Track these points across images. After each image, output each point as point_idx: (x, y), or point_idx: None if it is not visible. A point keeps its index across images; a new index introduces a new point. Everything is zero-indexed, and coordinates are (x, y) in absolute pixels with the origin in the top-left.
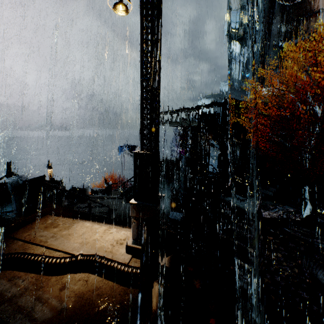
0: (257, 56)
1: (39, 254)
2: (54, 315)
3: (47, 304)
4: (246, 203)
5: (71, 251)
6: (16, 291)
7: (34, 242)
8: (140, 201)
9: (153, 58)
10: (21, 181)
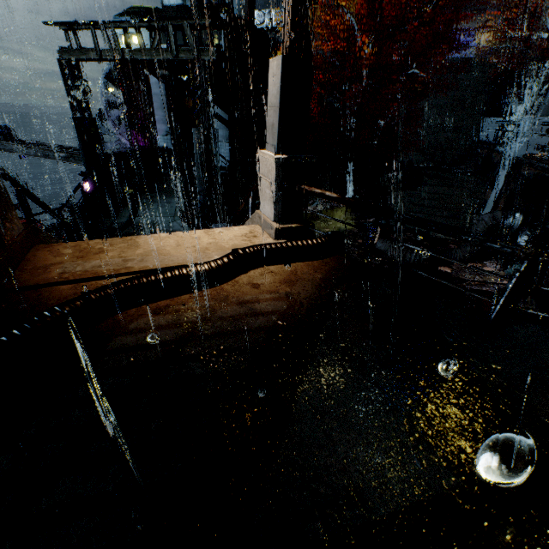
0: None
1: (168, 269)
2: (288, 301)
3: (263, 300)
4: None
5: (199, 261)
6: (197, 314)
7: (103, 275)
8: (287, 155)
9: None
10: None
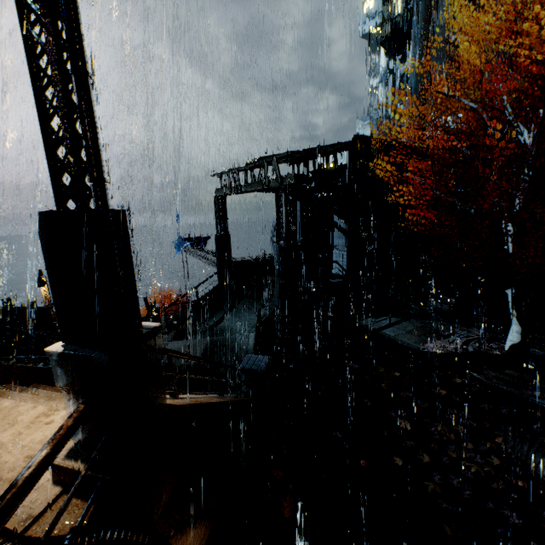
0: (414, 65)
1: None
2: None
3: None
4: (399, 328)
5: None
6: None
7: None
8: (76, 344)
9: None
10: None
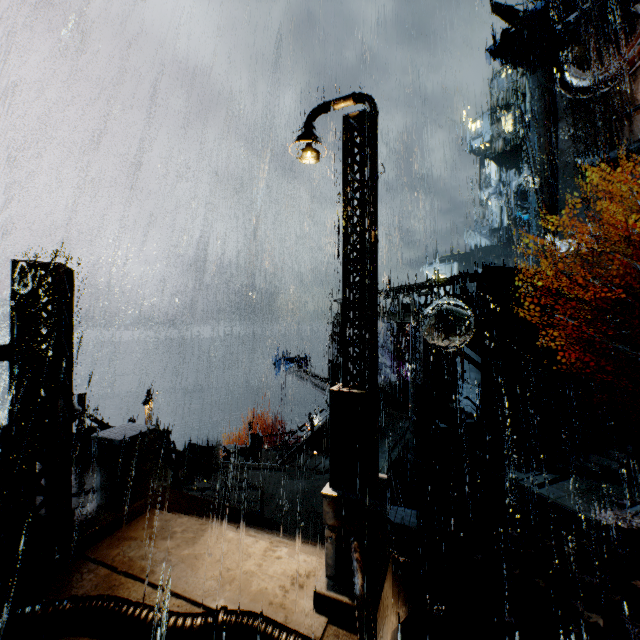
0: (536, 186)
1: (143, 602)
2: None
3: None
4: (559, 489)
5: (201, 599)
6: None
7: (129, 572)
8: (343, 490)
9: (365, 227)
10: (117, 440)
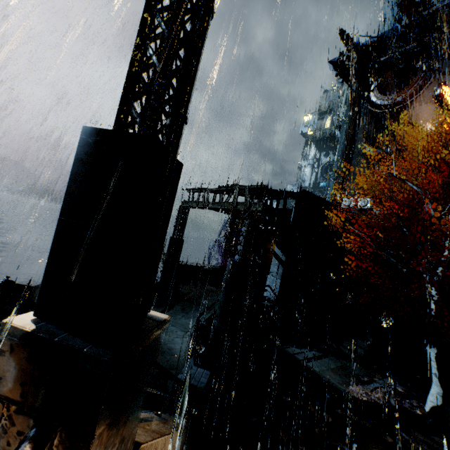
0: (339, 159)
1: None
2: None
3: None
4: (322, 364)
5: None
6: None
7: None
8: (55, 323)
9: None
10: None
